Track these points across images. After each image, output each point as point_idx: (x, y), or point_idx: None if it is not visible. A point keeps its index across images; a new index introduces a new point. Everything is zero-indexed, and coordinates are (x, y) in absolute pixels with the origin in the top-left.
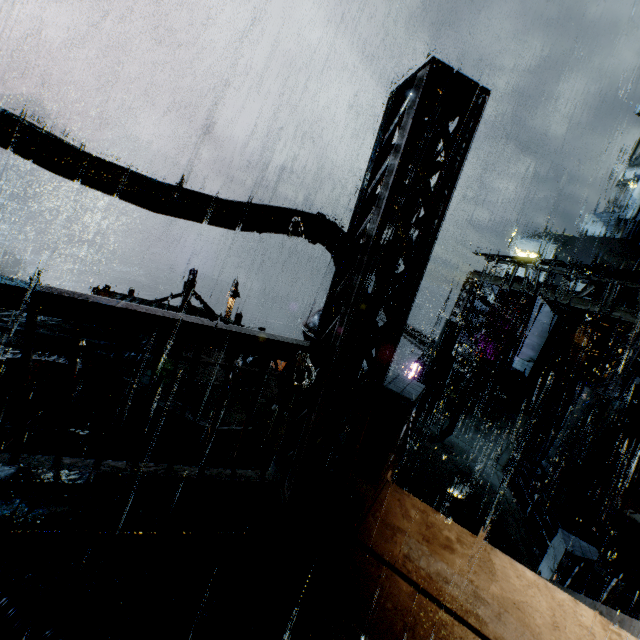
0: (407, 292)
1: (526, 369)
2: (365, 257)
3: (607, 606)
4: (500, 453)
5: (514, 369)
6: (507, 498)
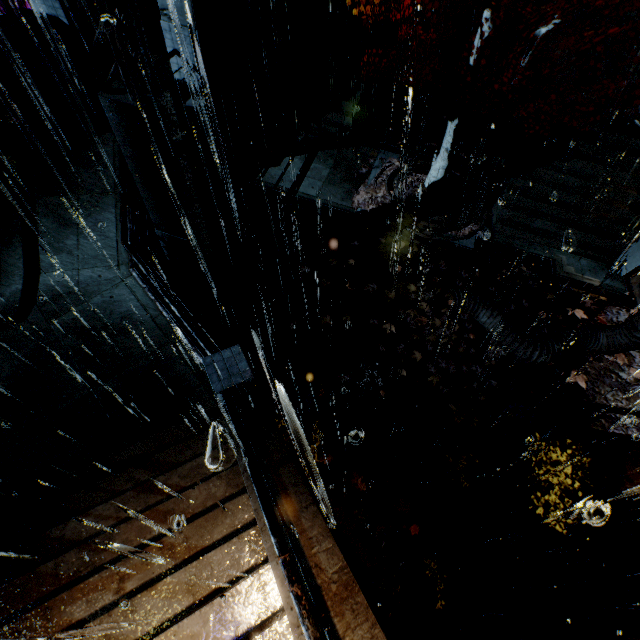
0: None
1: (55, 7)
2: None
3: (254, 509)
4: (115, 243)
5: (40, 20)
6: (154, 318)
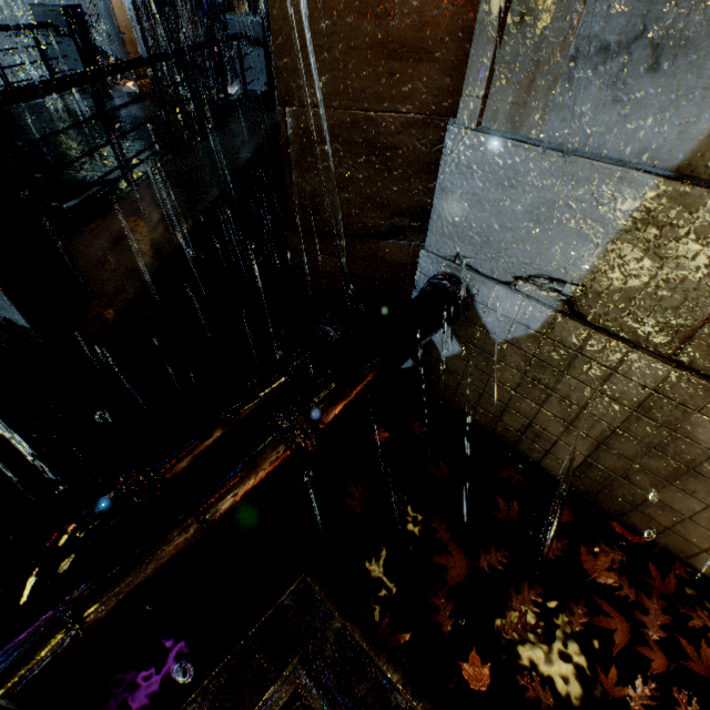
0: (225, 8)
1: None
2: (217, 2)
3: None
4: None
5: None
6: None
